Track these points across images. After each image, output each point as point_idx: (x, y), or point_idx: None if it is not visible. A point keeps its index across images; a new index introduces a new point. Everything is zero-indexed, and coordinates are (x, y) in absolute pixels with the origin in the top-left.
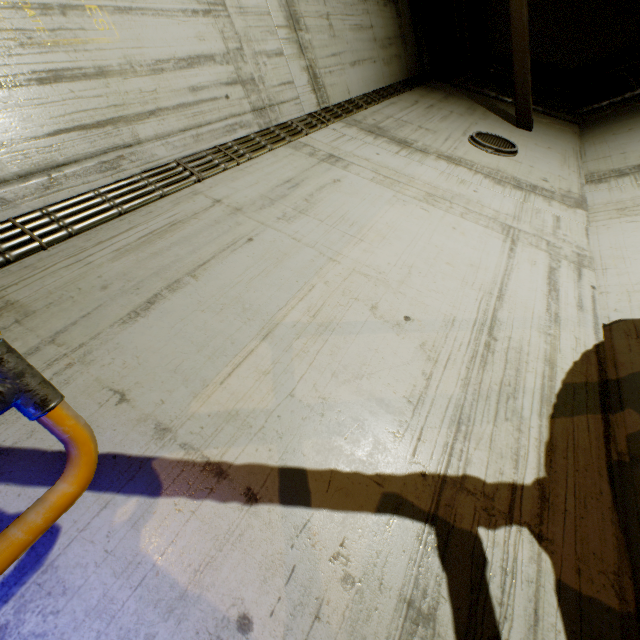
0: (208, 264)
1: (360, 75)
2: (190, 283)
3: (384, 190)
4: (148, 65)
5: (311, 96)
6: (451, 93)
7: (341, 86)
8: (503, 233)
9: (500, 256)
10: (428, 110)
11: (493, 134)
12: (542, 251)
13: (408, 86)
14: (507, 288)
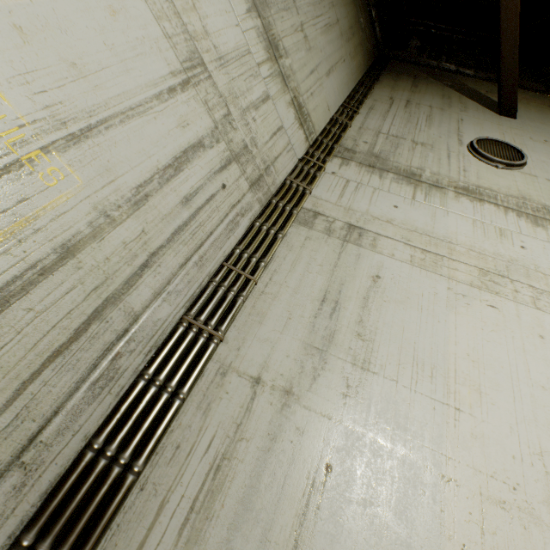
0: None
1: (335, 82)
2: None
3: (433, 279)
4: (127, 200)
5: (299, 133)
6: (416, 76)
7: (322, 105)
8: None
9: None
10: (408, 110)
11: (492, 138)
12: None
13: (374, 77)
14: None
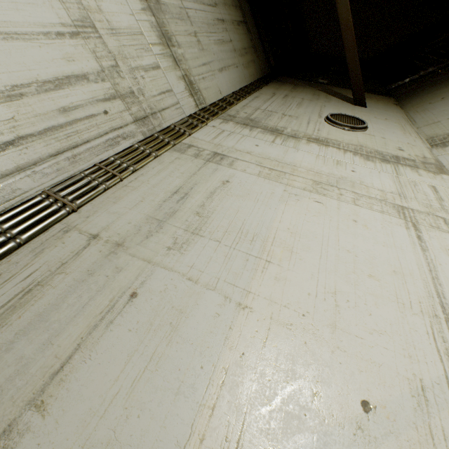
0: (68, 366)
1: (227, 78)
2: (30, 427)
3: (273, 185)
4: (0, 92)
5: (189, 100)
6: (296, 84)
7: (213, 88)
8: (400, 217)
9: (414, 250)
10: (285, 99)
11: (343, 113)
12: (446, 233)
13: (264, 82)
14: (447, 301)
